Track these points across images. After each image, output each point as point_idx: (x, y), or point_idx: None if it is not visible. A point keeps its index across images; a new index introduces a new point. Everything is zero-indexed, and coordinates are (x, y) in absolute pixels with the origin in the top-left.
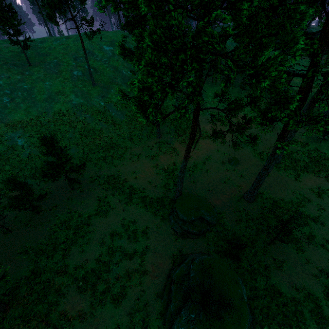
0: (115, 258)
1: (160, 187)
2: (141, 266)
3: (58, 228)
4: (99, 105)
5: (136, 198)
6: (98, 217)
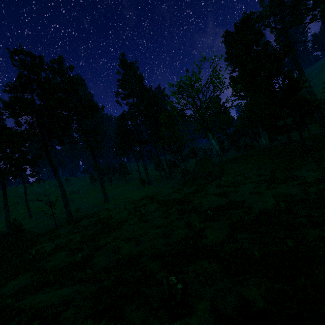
0: None
1: None
2: None
3: None
4: None
5: None
6: None
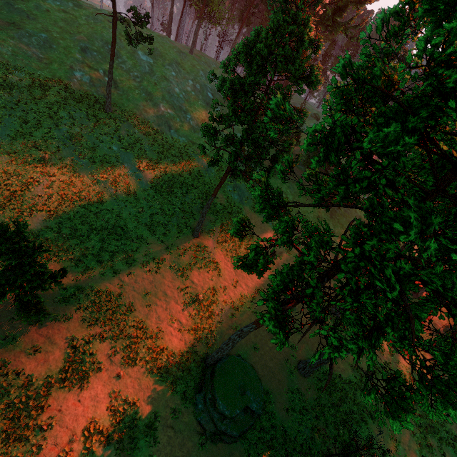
0: None
1: (186, 331)
2: None
3: None
4: (110, 148)
5: (144, 349)
6: (66, 388)
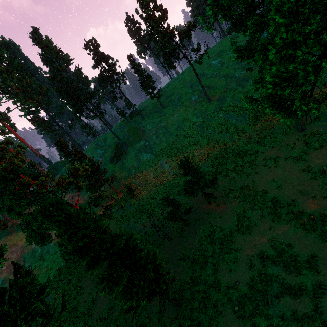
0: (273, 289)
1: (321, 198)
2: (316, 312)
3: (204, 241)
4: (218, 117)
5: (284, 214)
6: (241, 234)
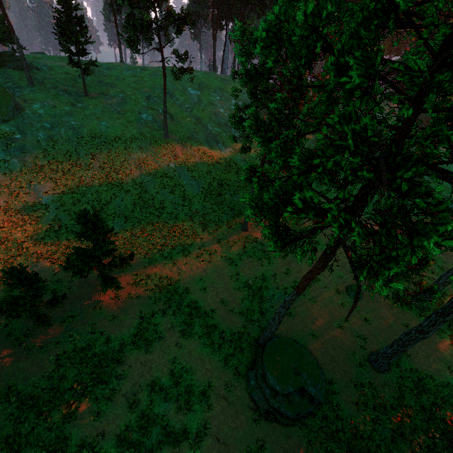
0: (151, 438)
1: (237, 313)
2: None
3: (68, 359)
4: (168, 166)
5: (199, 326)
6: (135, 350)
